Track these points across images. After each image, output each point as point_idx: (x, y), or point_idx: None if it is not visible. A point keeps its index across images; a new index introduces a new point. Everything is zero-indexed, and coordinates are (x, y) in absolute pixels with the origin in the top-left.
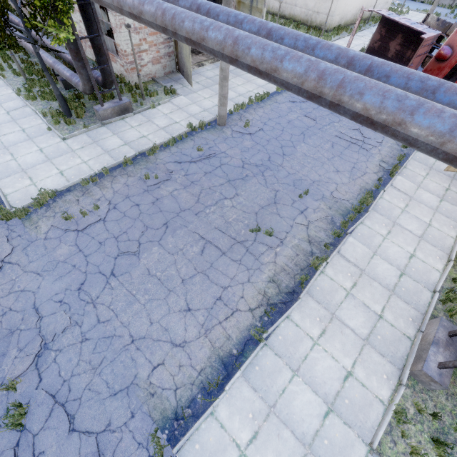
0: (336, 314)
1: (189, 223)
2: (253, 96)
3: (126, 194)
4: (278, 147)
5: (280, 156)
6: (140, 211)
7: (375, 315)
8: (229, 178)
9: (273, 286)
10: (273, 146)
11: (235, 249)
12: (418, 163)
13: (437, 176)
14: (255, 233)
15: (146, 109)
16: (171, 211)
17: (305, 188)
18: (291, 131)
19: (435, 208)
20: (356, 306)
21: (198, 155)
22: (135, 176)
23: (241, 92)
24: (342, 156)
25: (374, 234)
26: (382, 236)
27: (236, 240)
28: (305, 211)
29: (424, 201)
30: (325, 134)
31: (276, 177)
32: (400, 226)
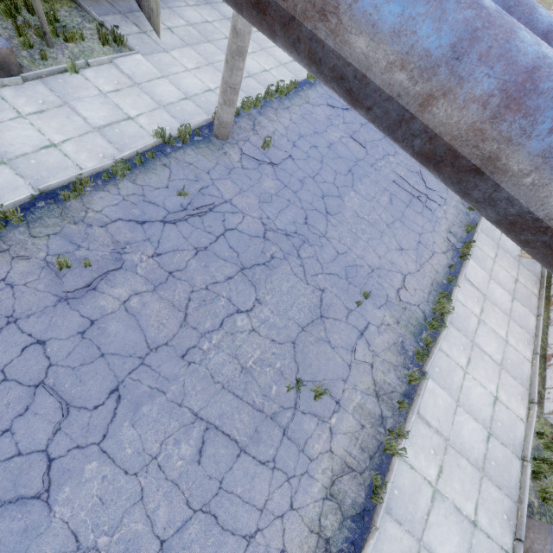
0: (424, 540)
1: (169, 381)
2: (271, 83)
3: (6, 312)
4: (318, 196)
5: (323, 216)
6: (48, 359)
7: (470, 525)
8: (242, 264)
9: (332, 508)
10: (310, 193)
11: (263, 434)
12: (485, 236)
13: (505, 258)
14: (296, 390)
15: (56, 72)
16: (126, 354)
17: (362, 284)
18: (335, 166)
19: (509, 313)
20: (447, 515)
21: (180, 205)
22: (31, 258)
23: (252, 69)
24: (404, 221)
25: (453, 367)
26: (462, 369)
27: (264, 412)
28: (366, 332)
29: (498, 301)
30: (381, 177)
31: (320, 260)
32: (479, 347)
